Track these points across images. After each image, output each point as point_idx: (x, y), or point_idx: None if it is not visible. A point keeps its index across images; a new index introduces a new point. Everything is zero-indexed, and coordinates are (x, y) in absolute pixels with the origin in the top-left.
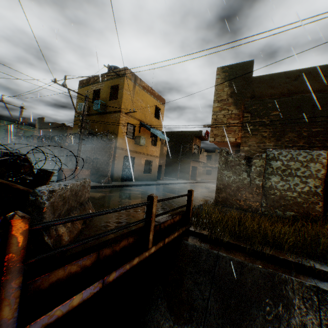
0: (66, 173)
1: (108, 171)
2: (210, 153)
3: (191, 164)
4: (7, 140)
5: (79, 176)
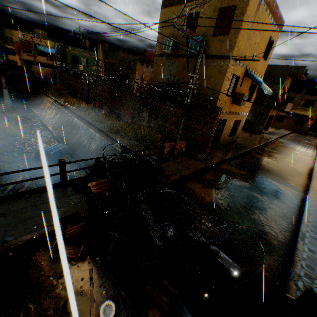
0: (166, 150)
1: (207, 147)
2: (292, 94)
3: (269, 113)
4: (74, 68)
5: (176, 150)
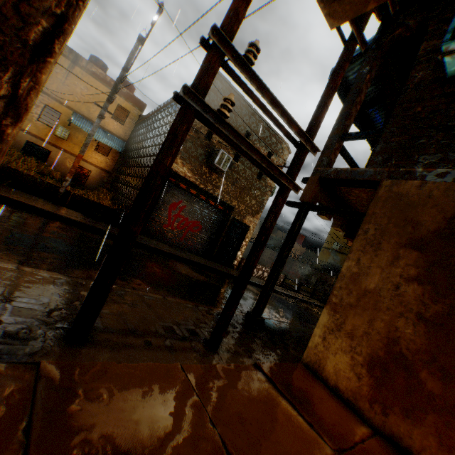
0: None
1: None
2: None
3: None
4: None
5: None
